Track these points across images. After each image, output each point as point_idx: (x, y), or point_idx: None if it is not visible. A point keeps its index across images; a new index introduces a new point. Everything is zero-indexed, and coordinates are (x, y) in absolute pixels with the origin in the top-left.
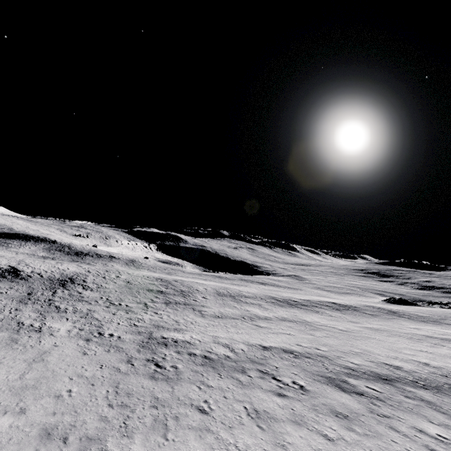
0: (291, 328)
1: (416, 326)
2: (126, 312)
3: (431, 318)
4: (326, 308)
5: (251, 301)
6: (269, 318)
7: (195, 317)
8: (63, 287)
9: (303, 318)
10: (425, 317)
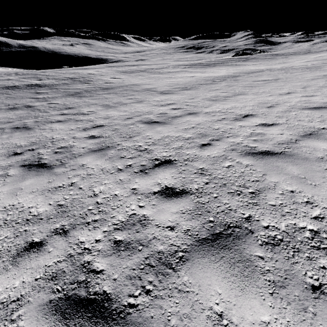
0: (293, 72)
1: (314, 56)
2: None
3: (303, 52)
4: (234, 62)
5: (171, 70)
6: (236, 75)
7: (164, 97)
8: None
9: (252, 69)
10: (298, 52)
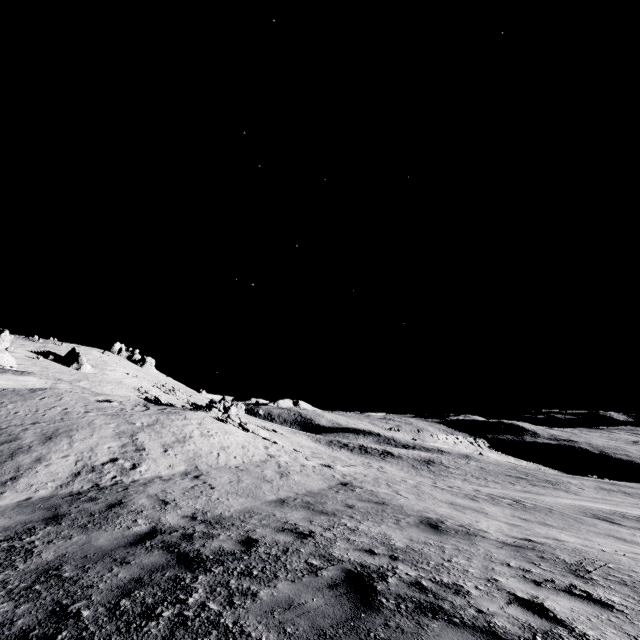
0: None
1: None
2: (495, 483)
3: None
4: None
5: None
6: None
7: (569, 494)
8: (430, 465)
9: None
10: None
